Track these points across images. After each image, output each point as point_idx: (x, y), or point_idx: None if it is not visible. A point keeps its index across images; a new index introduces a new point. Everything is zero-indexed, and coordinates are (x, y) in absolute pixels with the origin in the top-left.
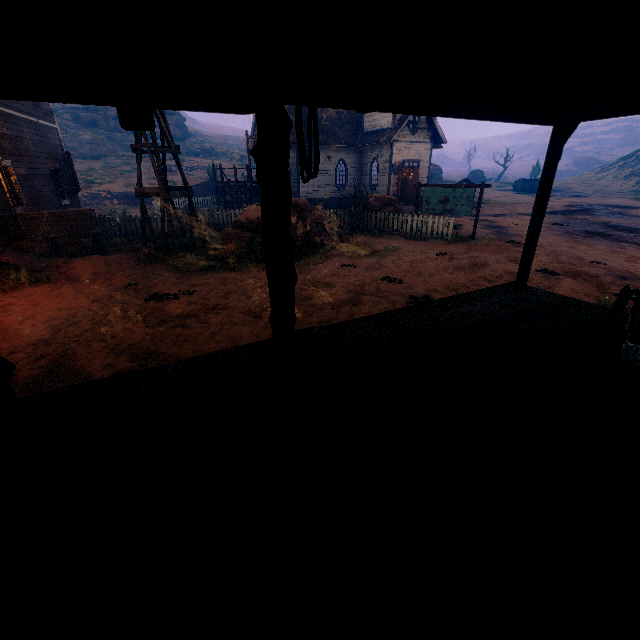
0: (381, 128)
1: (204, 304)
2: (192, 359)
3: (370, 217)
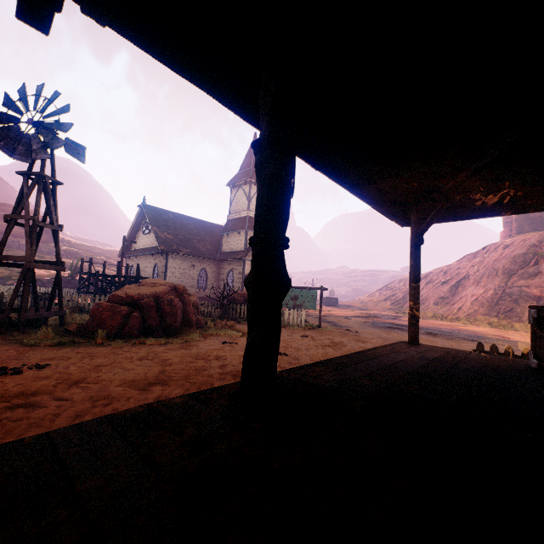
0: (236, 250)
1: (63, 378)
2: (105, 418)
3: (235, 308)
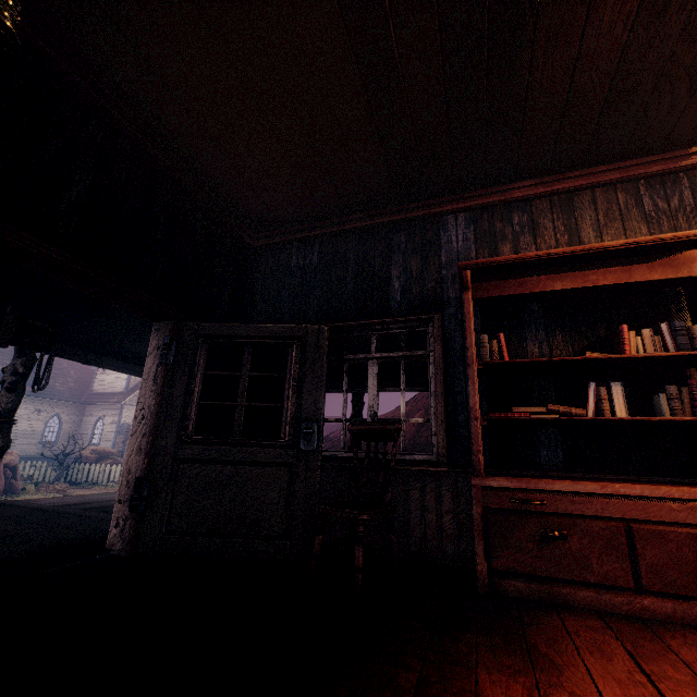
0: (113, 391)
1: None
2: None
3: (83, 468)
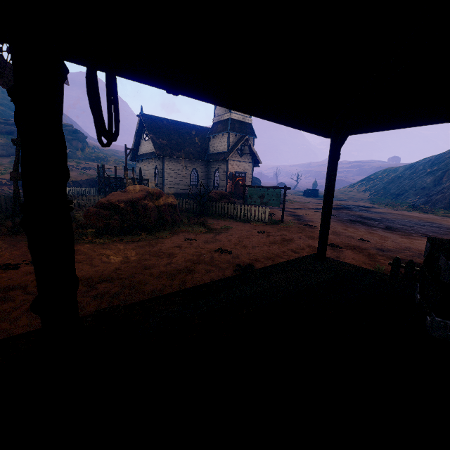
0: (220, 151)
1: None
2: None
3: (212, 205)
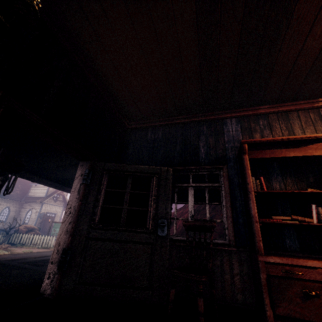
0: (39, 196)
1: None
2: None
3: (18, 236)
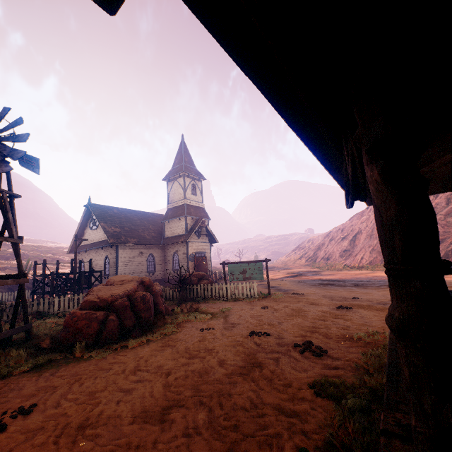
0: (178, 234)
1: (60, 425)
2: None
3: (192, 289)
